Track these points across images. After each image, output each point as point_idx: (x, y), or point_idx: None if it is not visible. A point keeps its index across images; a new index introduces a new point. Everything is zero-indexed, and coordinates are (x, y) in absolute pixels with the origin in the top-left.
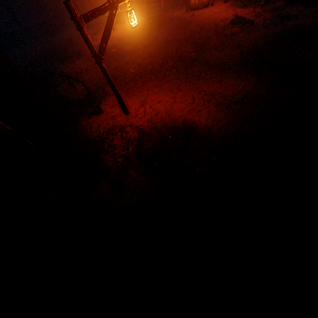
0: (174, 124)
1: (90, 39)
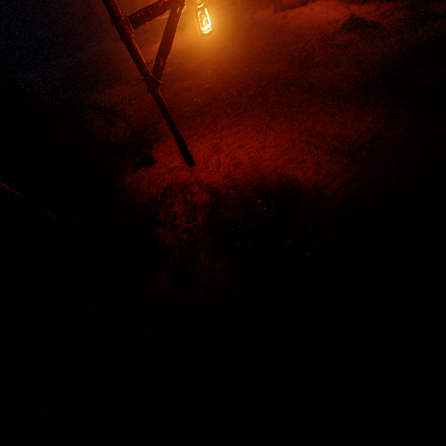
0: (264, 182)
1: (140, 54)
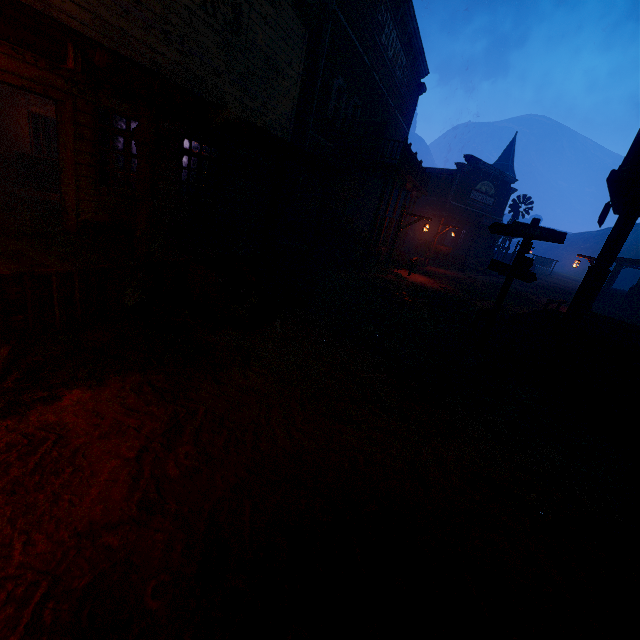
0: None
1: None
